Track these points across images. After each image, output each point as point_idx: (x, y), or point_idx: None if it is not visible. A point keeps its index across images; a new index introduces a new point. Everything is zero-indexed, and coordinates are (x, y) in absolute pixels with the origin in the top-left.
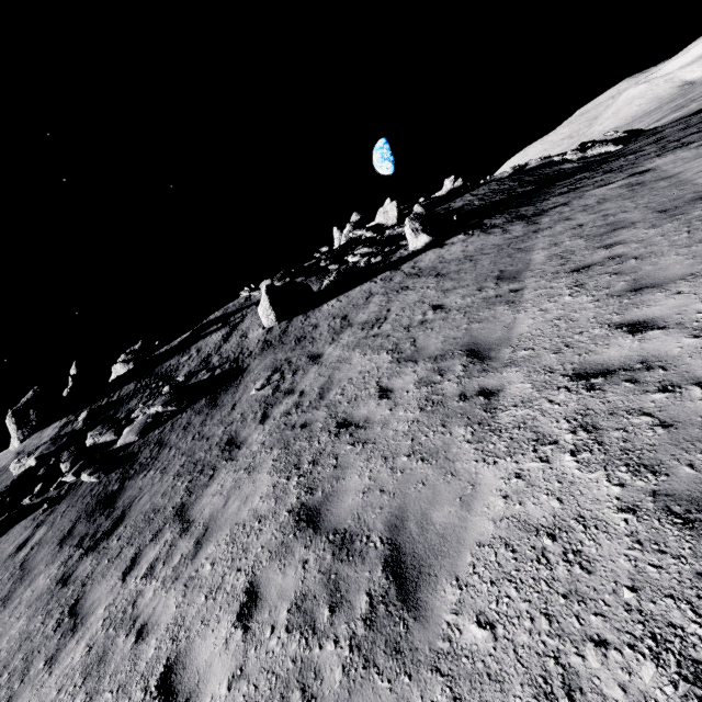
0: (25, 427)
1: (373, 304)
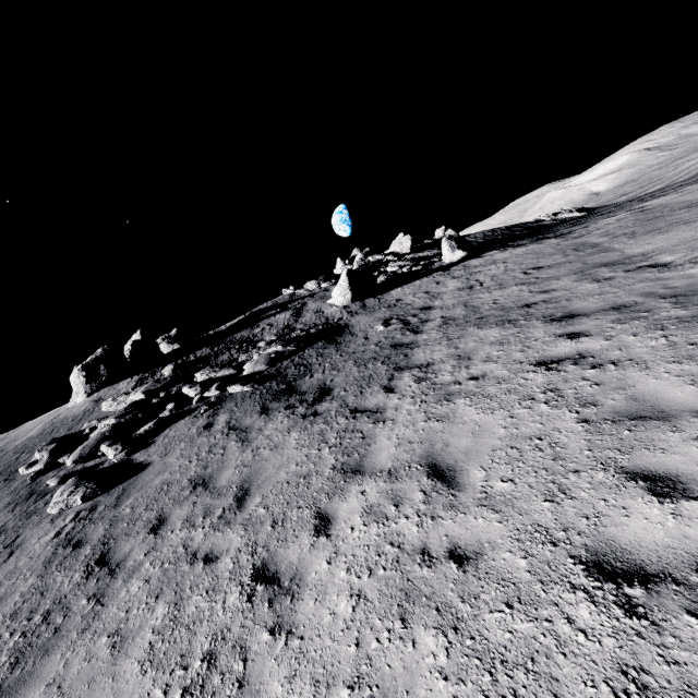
0: (94, 381)
1: (450, 283)
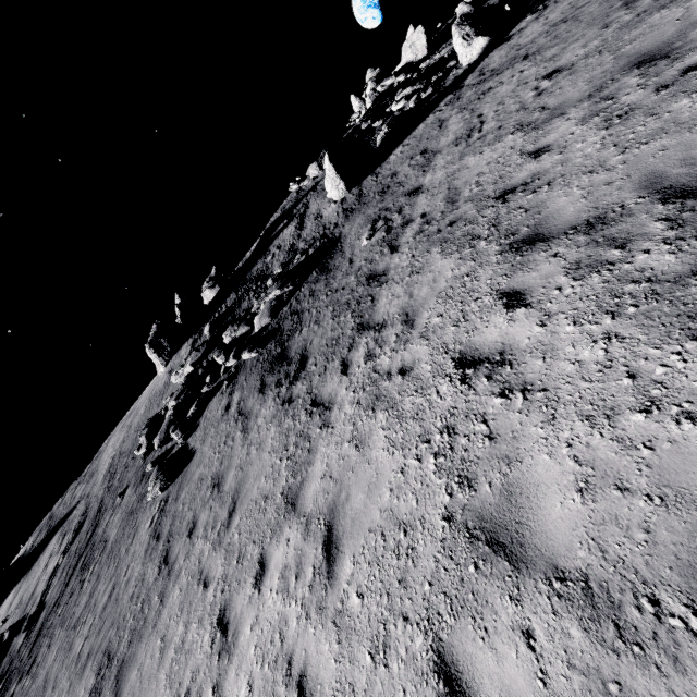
0: (163, 353)
1: (453, 125)
